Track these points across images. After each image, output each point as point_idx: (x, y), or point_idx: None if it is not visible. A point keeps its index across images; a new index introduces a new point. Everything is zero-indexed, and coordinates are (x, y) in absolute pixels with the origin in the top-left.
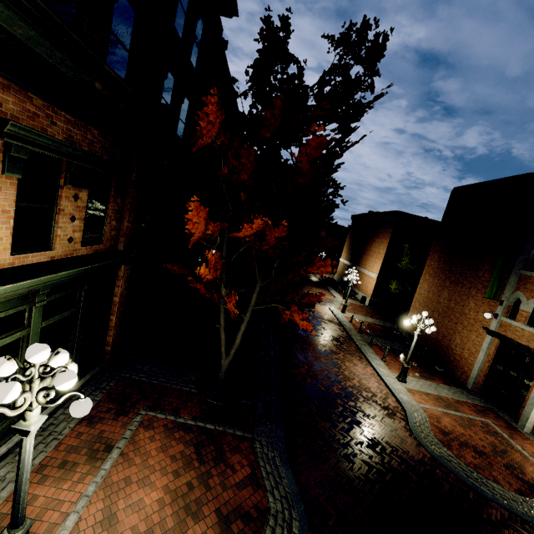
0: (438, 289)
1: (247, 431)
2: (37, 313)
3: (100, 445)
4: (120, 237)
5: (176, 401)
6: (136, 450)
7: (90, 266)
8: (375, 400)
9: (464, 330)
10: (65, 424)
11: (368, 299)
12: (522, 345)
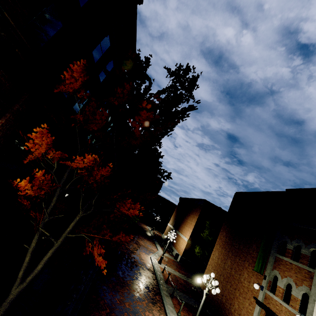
0: (224, 257)
1: None
2: None
3: None
4: None
5: None
6: None
7: None
8: None
9: (240, 297)
10: None
11: (179, 257)
12: None
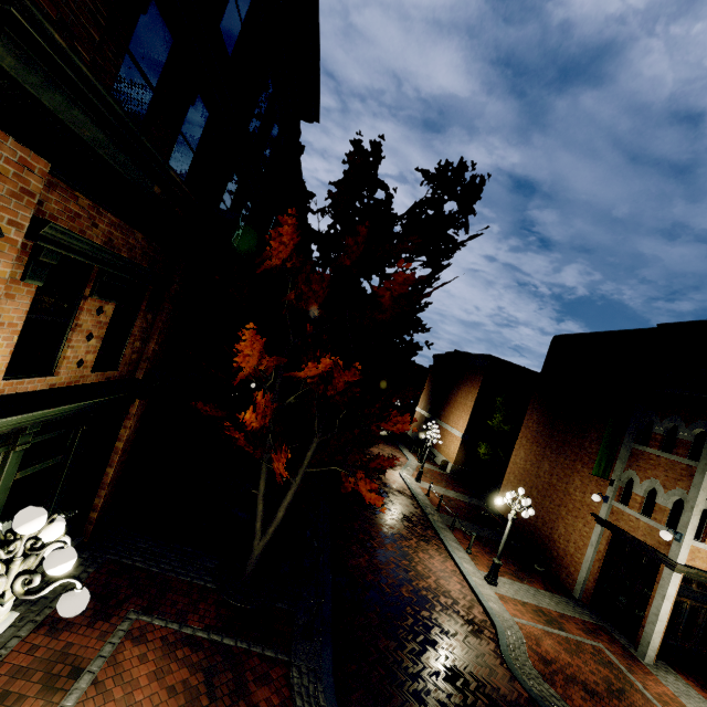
0: (537, 458)
1: (281, 651)
2: (15, 459)
3: (63, 666)
4: (142, 362)
5: (183, 601)
6: (117, 676)
7: (99, 399)
8: (457, 609)
9: (569, 516)
10: (13, 631)
11: (450, 465)
12: (638, 539)
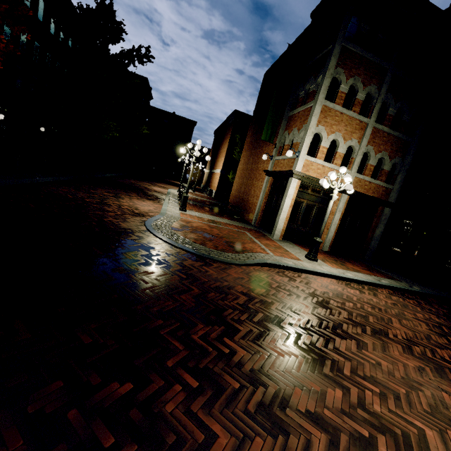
0: (248, 158)
1: None
2: None
3: None
4: None
5: None
6: None
7: None
8: (133, 210)
9: (256, 182)
10: None
11: (214, 192)
12: (281, 170)
